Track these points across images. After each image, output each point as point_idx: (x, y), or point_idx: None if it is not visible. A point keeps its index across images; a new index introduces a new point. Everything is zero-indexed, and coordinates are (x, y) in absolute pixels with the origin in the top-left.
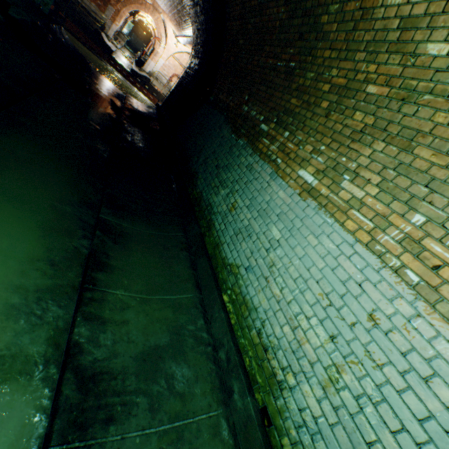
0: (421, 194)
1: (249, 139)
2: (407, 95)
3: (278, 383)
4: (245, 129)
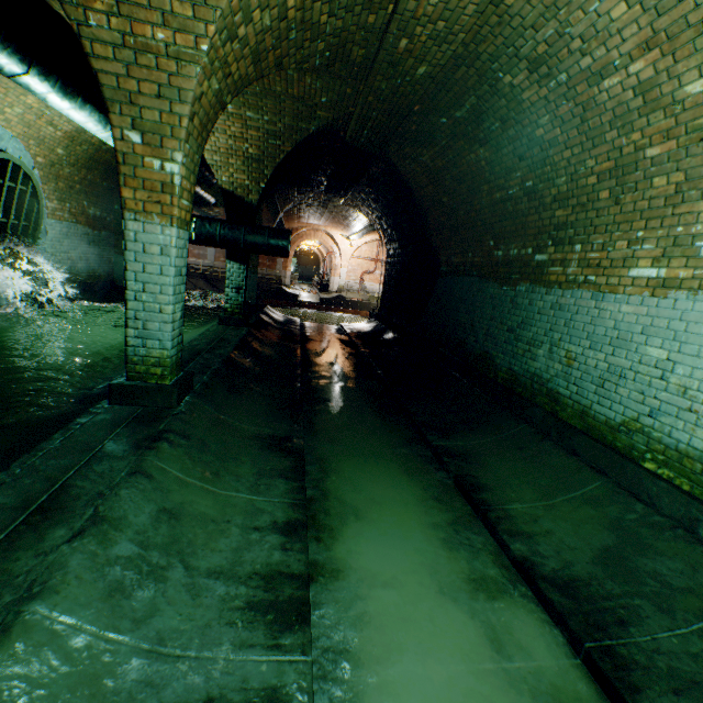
0: None
1: (530, 280)
2: (702, 134)
3: None
4: (516, 273)
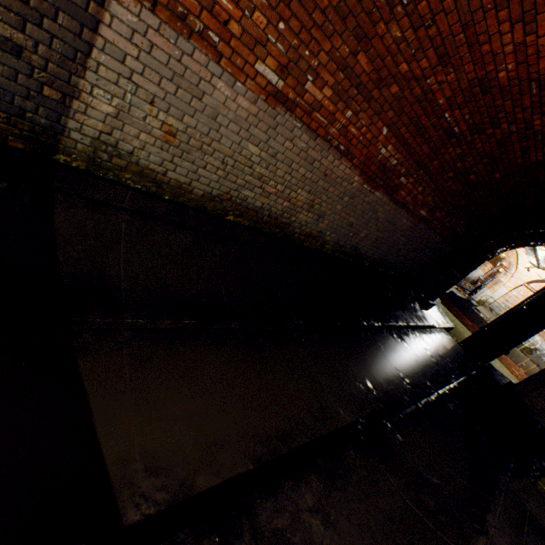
0: None
1: None
2: None
3: None
4: None
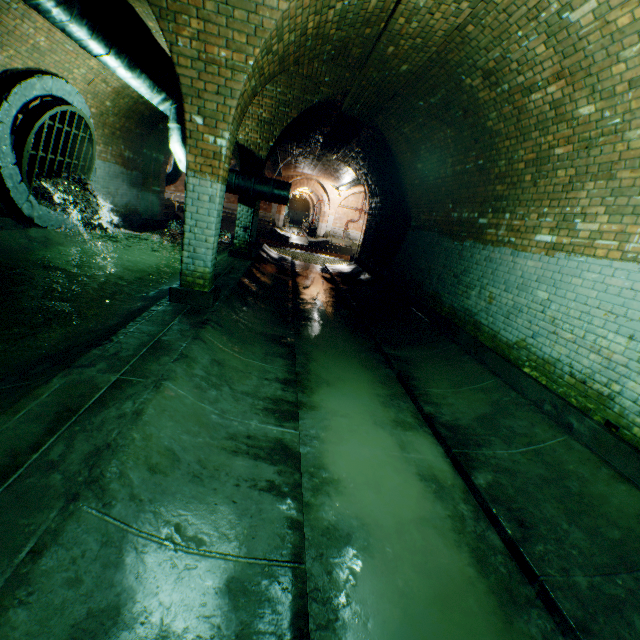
0: (639, 202)
1: (473, 238)
2: (587, 144)
3: (607, 397)
4: (465, 231)
